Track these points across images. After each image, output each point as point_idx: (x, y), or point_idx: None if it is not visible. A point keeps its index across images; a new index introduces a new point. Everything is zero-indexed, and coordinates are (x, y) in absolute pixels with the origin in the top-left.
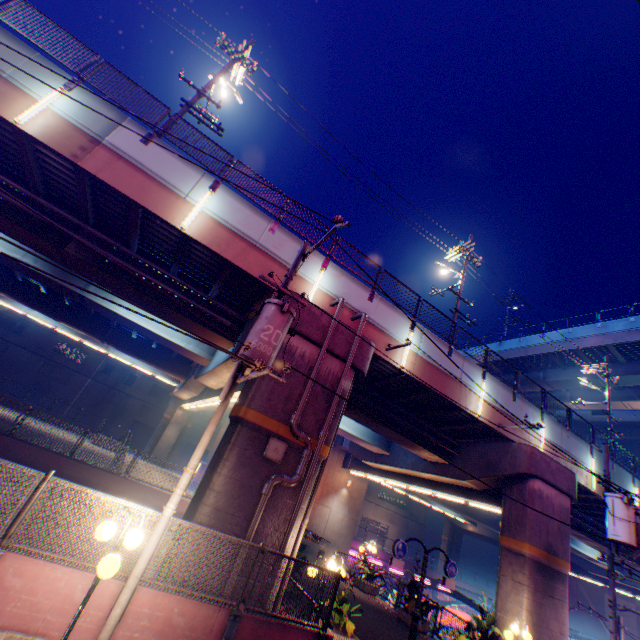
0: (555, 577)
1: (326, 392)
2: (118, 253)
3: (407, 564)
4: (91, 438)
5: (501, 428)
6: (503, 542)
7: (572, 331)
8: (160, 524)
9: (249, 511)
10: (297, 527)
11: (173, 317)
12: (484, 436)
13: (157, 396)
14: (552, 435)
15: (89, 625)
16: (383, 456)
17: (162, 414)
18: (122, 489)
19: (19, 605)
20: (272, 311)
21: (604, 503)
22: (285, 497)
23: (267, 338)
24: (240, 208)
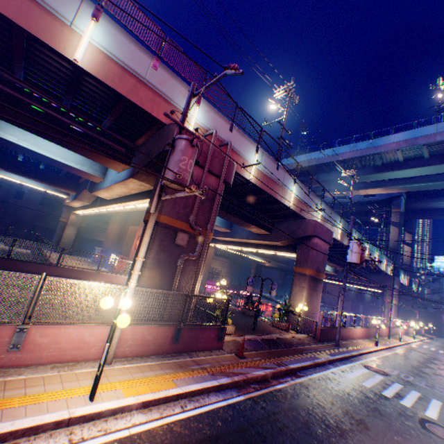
0: (318, 282)
1: (209, 200)
2: (3, 82)
3: (235, 287)
4: (21, 244)
5: (301, 212)
6: (296, 270)
7: (337, 149)
8: (129, 293)
9: (170, 276)
10: (198, 280)
11: (72, 145)
12: (290, 217)
13: (48, 206)
14: (324, 214)
15: (99, 351)
16: (227, 233)
17: (56, 219)
18: (58, 274)
19: (51, 351)
20: (185, 145)
21: (348, 246)
22: (190, 265)
23: (184, 167)
24: (124, 42)
